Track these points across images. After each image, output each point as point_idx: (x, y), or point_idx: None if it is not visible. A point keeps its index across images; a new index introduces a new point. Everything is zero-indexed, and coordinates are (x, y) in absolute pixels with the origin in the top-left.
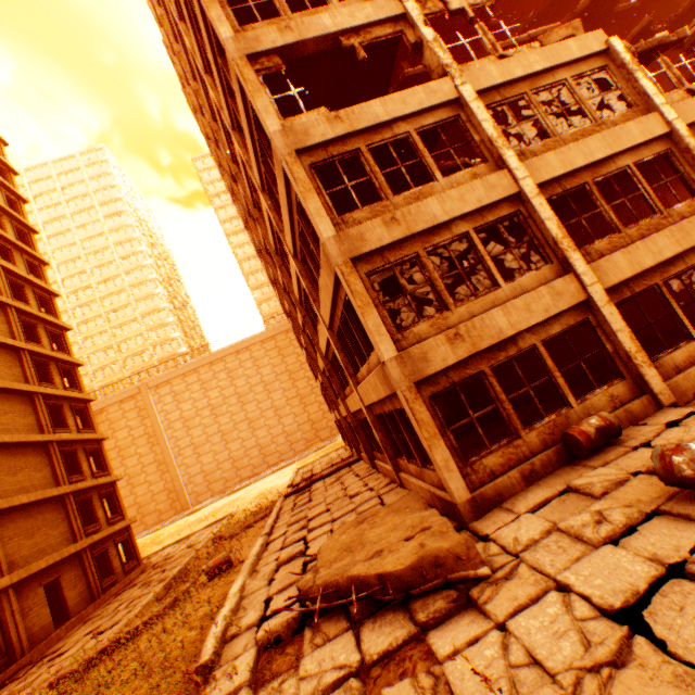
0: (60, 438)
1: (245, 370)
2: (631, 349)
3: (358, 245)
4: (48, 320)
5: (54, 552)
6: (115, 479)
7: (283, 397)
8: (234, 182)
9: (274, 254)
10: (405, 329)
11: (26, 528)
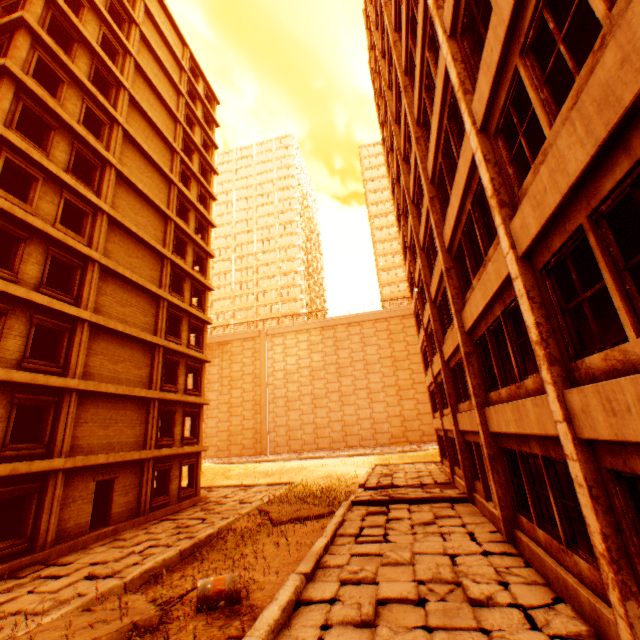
0: (167, 345)
1: (351, 344)
2: None
3: None
4: (197, 243)
5: (121, 450)
6: (202, 402)
7: (380, 382)
8: (395, 124)
9: (426, 182)
10: None
11: (104, 417)
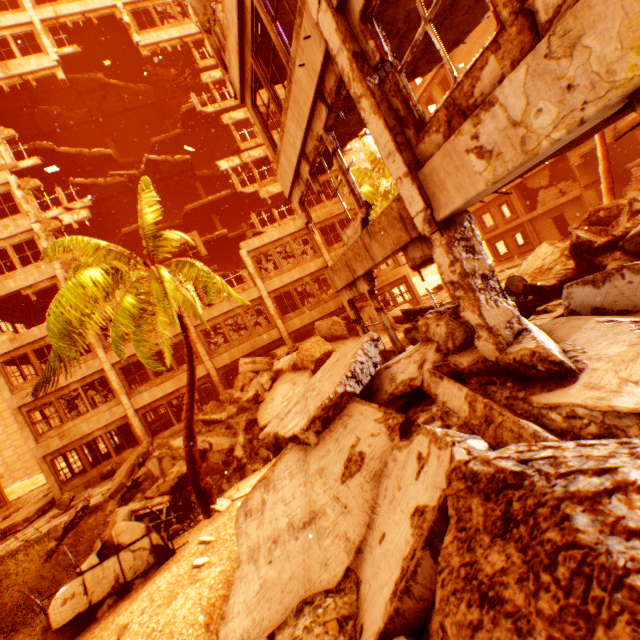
0: None
1: None
2: (141, 434)
3: (23, 400)
4: None
5: None
6: None
7: None
8: None
9: None
10: (45, 433)
11: None
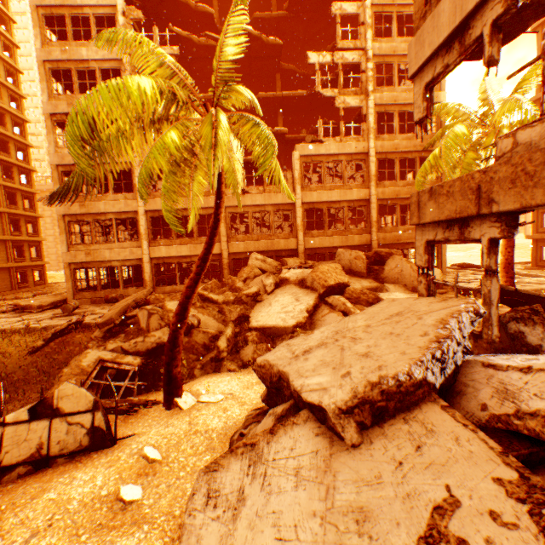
0: (10, 211)
1: None
2: (148, 280)
3: (68, 211)
4: (17, 140)
5: None
6: (41, 240)
7: None
8: None
9: None
10: (76, 245)
11: None
